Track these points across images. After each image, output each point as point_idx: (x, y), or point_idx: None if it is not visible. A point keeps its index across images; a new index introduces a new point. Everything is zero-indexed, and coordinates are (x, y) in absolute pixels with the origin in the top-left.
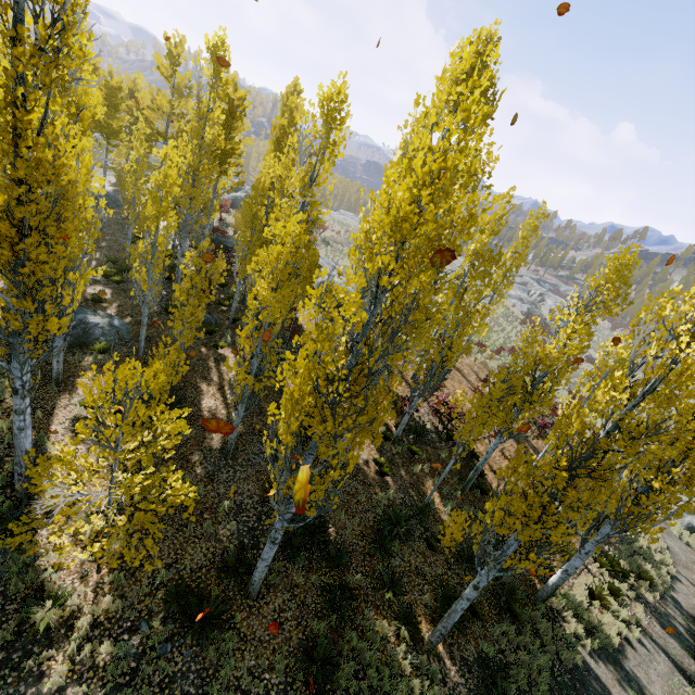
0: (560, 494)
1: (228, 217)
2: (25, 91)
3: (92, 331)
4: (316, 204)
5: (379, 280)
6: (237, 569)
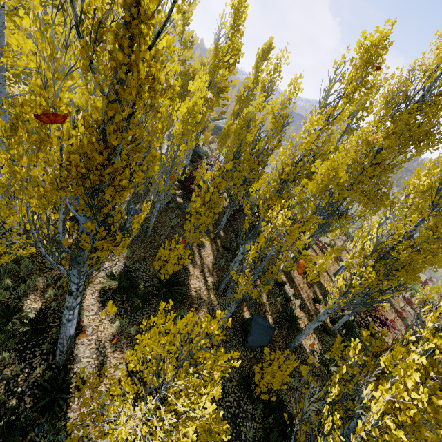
0: None
1: None
2: None
3: None
4: (329, 141)
5: None
6: None
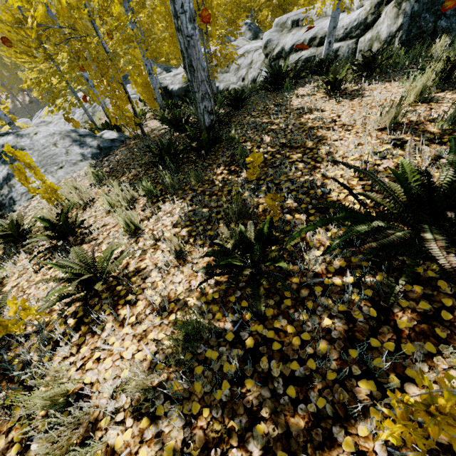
0: None
1: None
2: None
3: None
4: None
5: None
6: None
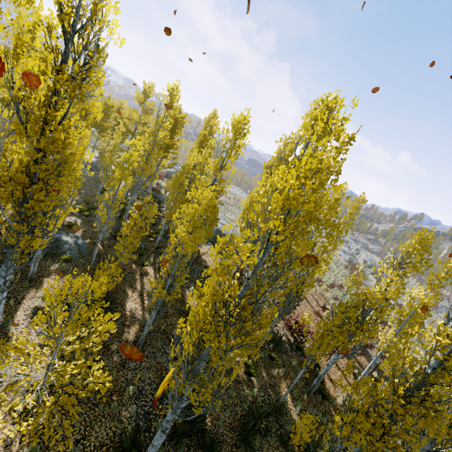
0: (399, 418)
1: (162, 182)
2: (57, 99)
3: (63, 246)
4: (223, 181)
5: (269, 237)
6: (130, 450)
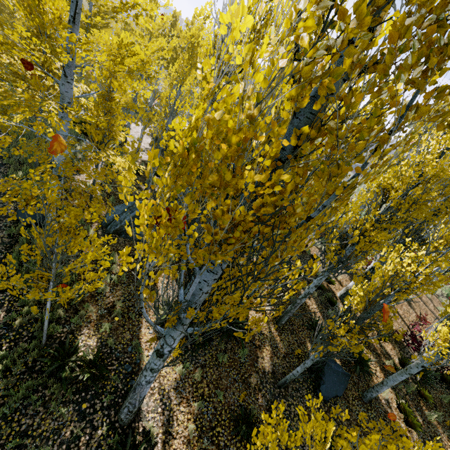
0: None
1: None
2: None
3: None
4: None
5: None
6: None
